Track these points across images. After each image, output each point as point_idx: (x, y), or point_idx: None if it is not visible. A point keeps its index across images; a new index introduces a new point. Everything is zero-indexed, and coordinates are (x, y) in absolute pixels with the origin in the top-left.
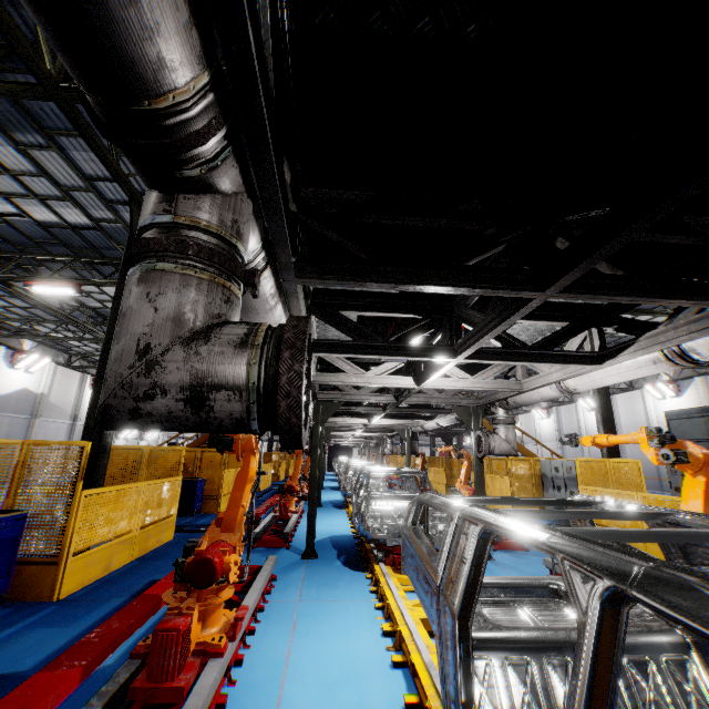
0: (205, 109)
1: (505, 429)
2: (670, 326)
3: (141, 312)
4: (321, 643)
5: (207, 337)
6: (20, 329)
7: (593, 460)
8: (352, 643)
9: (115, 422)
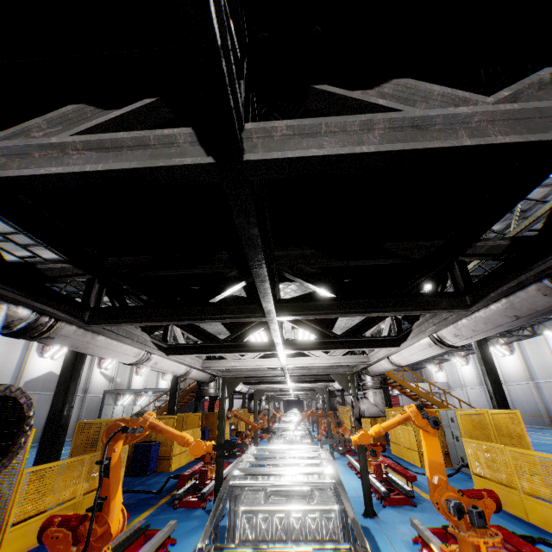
0: None
1: (372, 393)
2: (424, 318)
3: None
4: None
5: None
6: None
7: (472, 413)
8: None
9: None
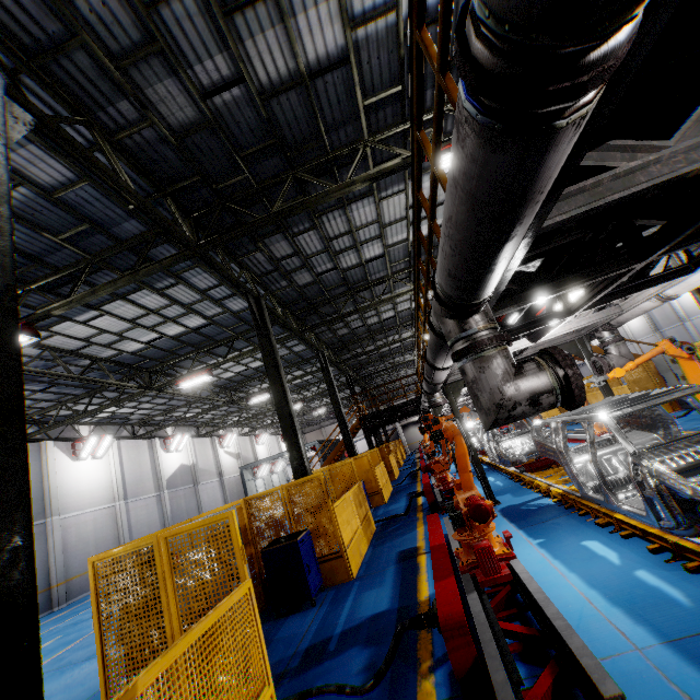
0: None
1: (617, 347)
2: None
3: (490, 376)
4: (559, 544)
5: (523, 375)
6: (161, 421)
7: None
8: (582, 537)
9: (497, 425)
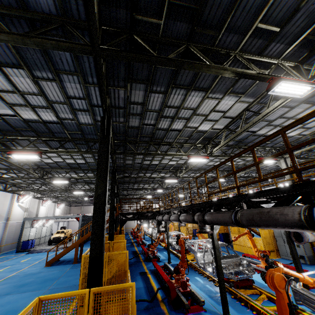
0: None
1: None
2: None
3: None
4: None
5: None
6: None
7: None
8: None
9: None
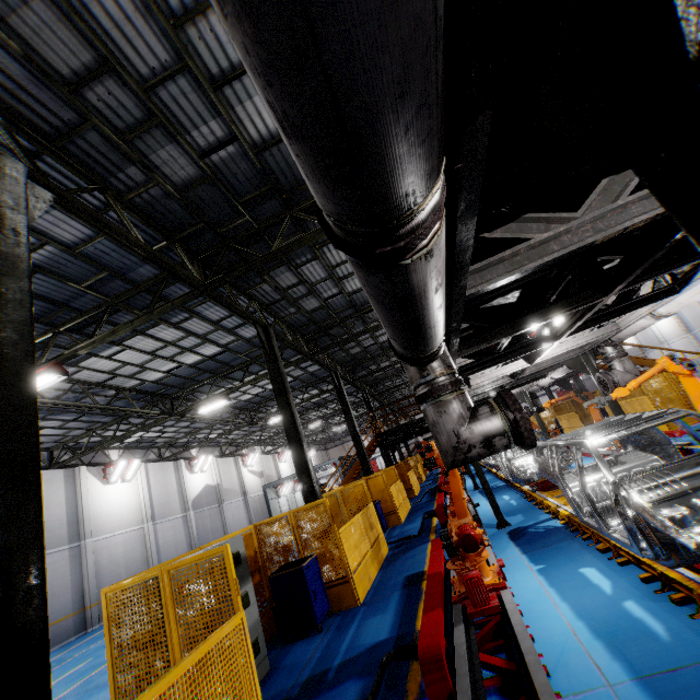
0: (443, 337)
1: (621, 362)
2: None
3: (447, 420)
4: (558, 570)
5: (477, 418)
6: (185, 443)
7: None
8: (581, 564)
9: (456, 466)
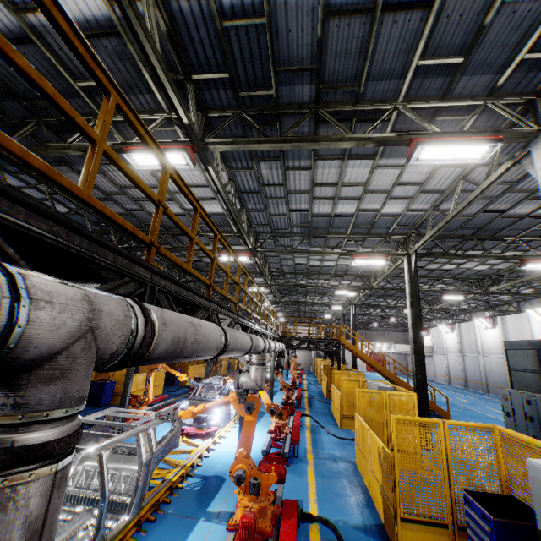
0: None
1: (253, 369)
2: None
3: None
4: None
5: None
6: None
7: (371, 391)
8: None
9: None
